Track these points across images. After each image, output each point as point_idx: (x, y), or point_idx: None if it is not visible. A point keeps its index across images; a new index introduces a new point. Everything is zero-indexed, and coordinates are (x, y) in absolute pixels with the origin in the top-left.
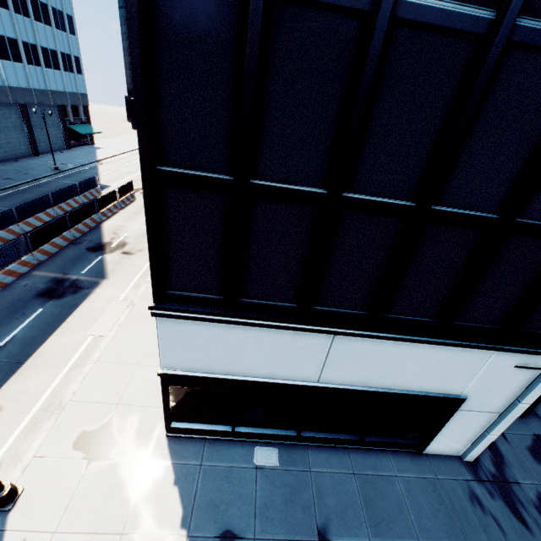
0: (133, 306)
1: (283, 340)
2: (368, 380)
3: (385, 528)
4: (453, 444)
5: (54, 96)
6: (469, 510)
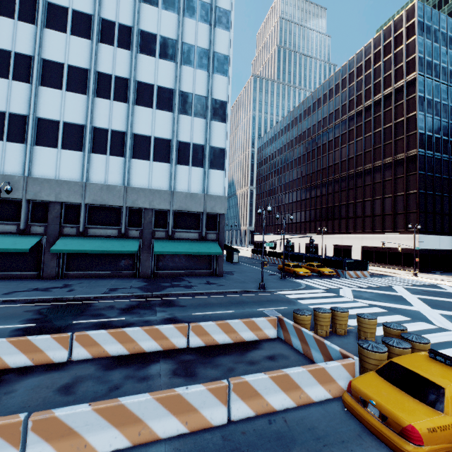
0: None
1: (433, 238)
2: (446, 247)
3: None
4: None
5: None
6: None
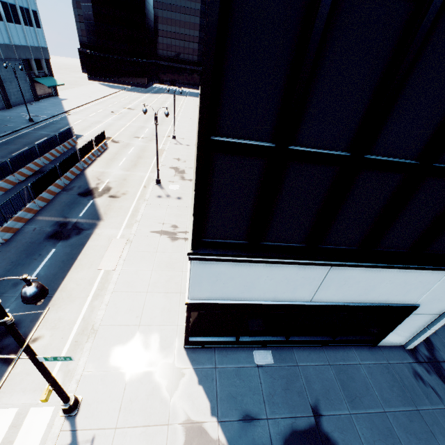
0: (131, 243)
1: (290, 272)
2: (349, 298)
3: (358, 402)
4: (400, 337)
5: (18, 50)
6: (414, 384)
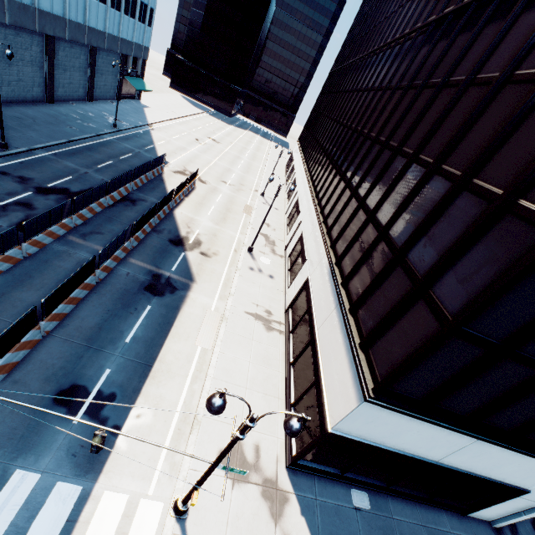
0: (227, 321)
1: (440, 433)
2: (473, 468)
3: None
4: (491, 513)
5: (122, 44)
6: None
